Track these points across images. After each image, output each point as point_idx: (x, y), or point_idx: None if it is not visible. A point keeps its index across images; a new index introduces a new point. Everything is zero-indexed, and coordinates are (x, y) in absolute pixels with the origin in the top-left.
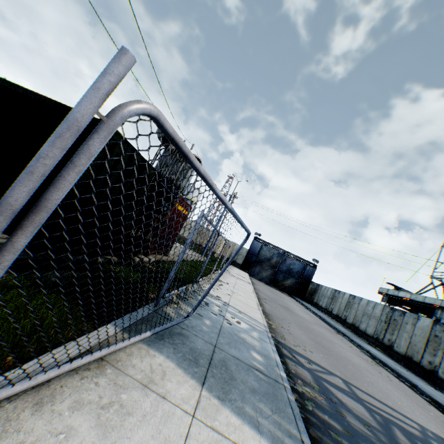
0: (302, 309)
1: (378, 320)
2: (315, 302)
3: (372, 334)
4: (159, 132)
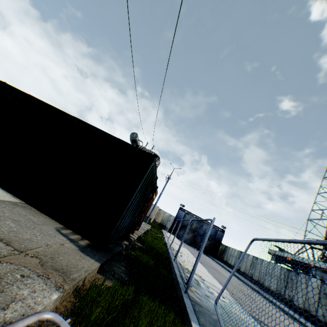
0: (222, 268)
1: (278, 278)
2: (225, 260)
3: (275, 290)
4: (132, 136)
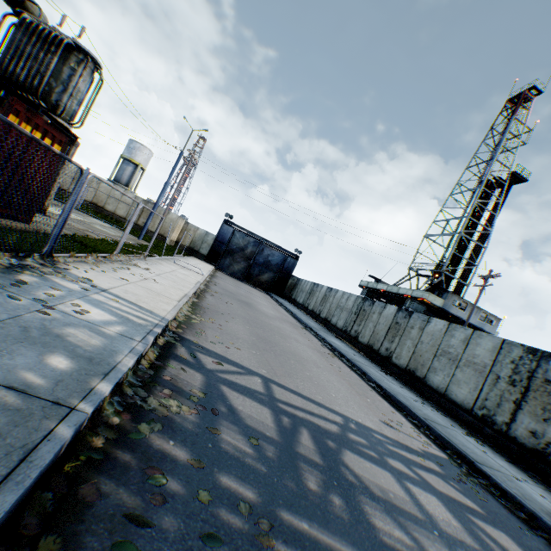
0: (272, 305)
1: (350, 312)
2: (293, 299)
3: (342, 327)
4: None
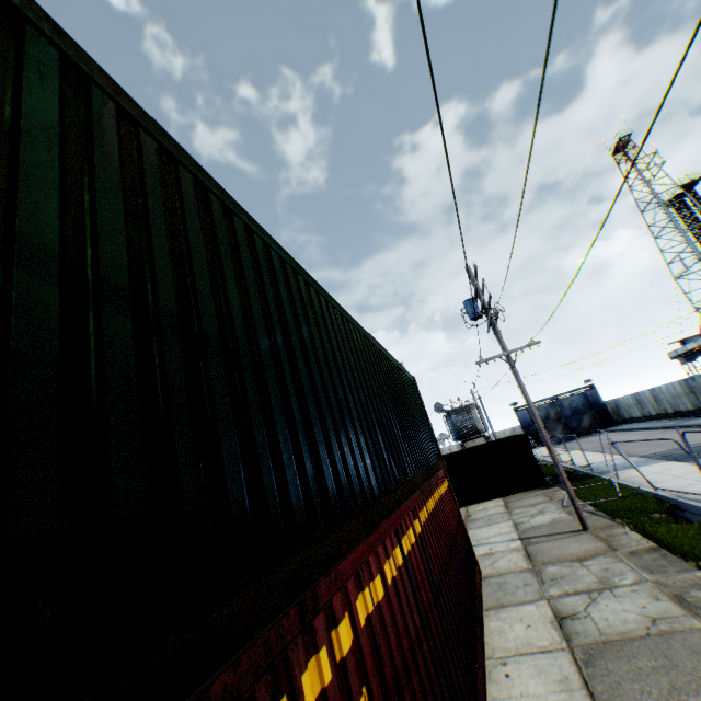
0: (626, 435)
1: (684, 394)
2: (628, 418)
3: (692, 408)
4: (436, 408)
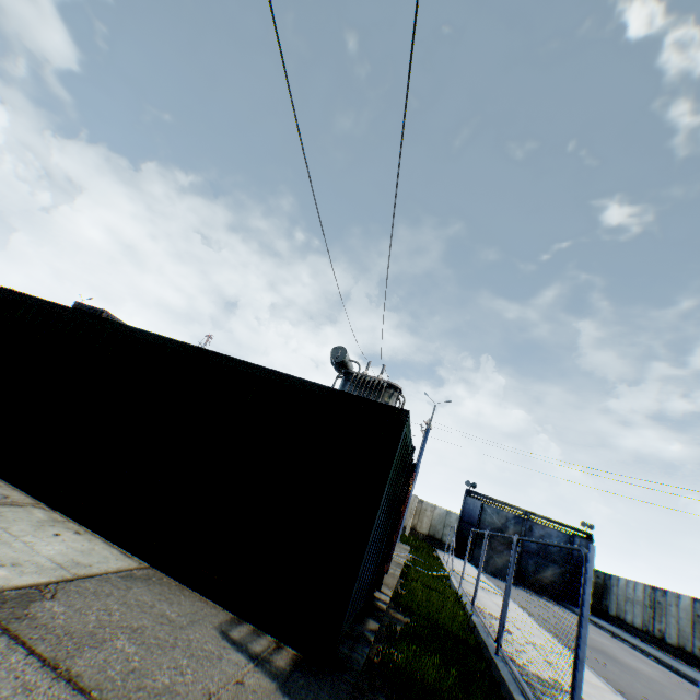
0: (615, 643)
1: None
2: (613, 615)
3: None
4: (335, 355)
